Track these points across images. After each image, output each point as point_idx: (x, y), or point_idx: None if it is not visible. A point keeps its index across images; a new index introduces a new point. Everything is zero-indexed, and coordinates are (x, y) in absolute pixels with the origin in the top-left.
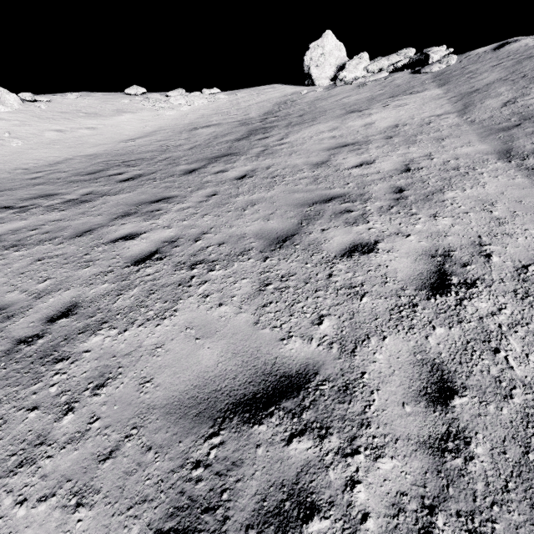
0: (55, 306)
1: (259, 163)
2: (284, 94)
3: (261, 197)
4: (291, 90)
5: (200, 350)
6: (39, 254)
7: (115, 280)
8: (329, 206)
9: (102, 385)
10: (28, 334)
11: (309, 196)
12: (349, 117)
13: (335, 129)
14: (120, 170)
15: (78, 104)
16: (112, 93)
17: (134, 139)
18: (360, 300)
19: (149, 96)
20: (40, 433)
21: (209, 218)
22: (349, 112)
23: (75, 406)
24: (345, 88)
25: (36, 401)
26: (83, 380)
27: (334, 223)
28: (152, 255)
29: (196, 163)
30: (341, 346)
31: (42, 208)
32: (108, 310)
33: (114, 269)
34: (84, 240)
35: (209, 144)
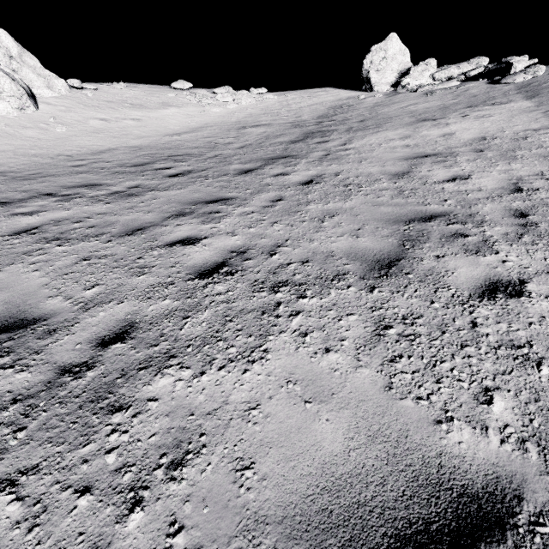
0: (106, 324)
1: (324, 168)
2: (339, 98)
3: (339, 207)
4: (346, 94)
5: (315, 421)
6: (85, 251)
7: (178, 296)
8: (433, 226)
9: (179, 462)
10: (75, 360)
11: (401, 211)
12: (422, 125)
13: (408, 138)
14: (167, 164)
15: (123, 95)
16: (158, 86)
17: (180, 134)
18: (539, 370)
19: (196, 91)
20: (95, 542)
21: (280, 227)
22: (420, 120)
23: (144, 497)
24: (408, 95)
25: (87, 477)
26: (152, 448)
27: (448, 248)
28: (219, 268)
29: (251, 163)
30: (542, 450)
31: (87, 198)
32: (175, 339)
33: (175, 281)
34: (136, 240)
35: (262, 144)
